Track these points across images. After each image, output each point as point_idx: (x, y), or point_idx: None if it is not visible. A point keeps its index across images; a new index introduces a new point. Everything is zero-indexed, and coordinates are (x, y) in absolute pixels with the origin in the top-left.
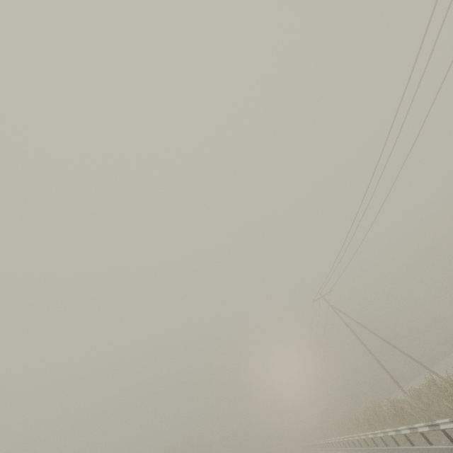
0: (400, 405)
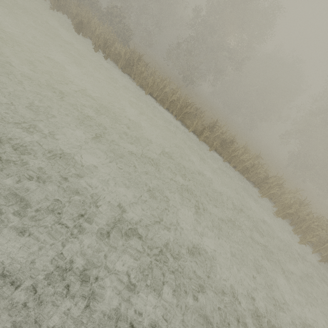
0: None
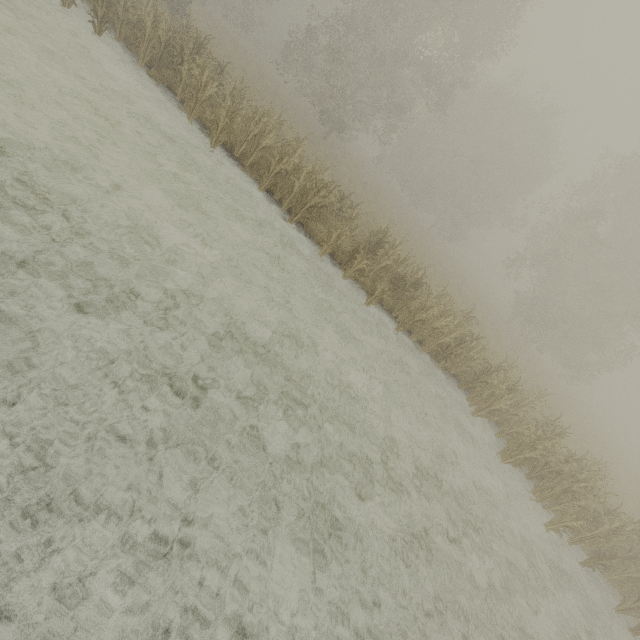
0: None
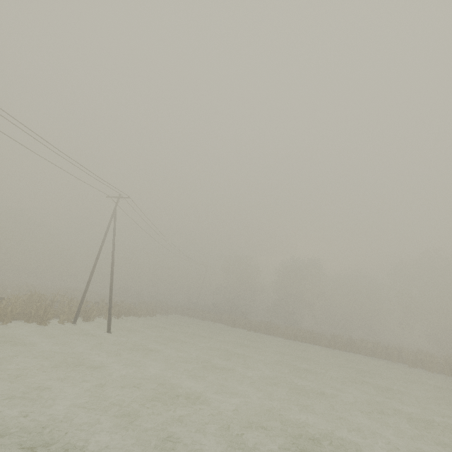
0: None
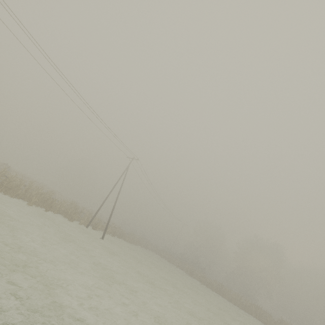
0: (29, 183)
